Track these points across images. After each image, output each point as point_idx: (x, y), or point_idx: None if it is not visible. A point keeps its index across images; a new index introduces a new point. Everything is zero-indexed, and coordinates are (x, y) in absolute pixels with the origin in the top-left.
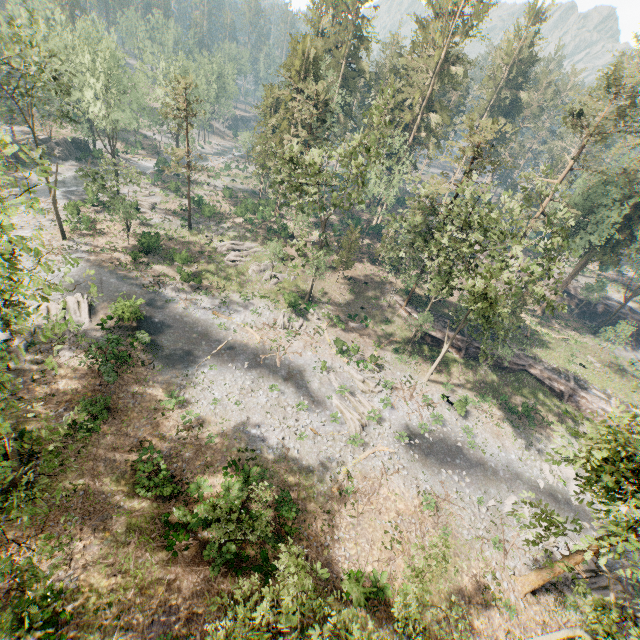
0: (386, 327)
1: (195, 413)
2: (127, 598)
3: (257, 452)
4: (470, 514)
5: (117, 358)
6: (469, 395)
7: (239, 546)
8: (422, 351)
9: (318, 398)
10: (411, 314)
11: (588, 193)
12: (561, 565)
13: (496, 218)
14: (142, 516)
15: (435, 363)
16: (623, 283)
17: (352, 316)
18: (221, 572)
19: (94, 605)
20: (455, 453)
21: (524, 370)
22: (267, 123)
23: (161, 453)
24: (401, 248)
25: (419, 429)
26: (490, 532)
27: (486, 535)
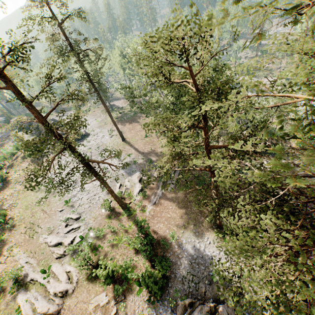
0: None
1: None
2: None
3: None
4: None
5: None
6: None
7: None
8: None
9: None
10: None
11: None
12: None
13: None
14: None
15: None
16: None
17: None
18: None
19: None
20: None
21: None
22: None
23: None
24: None
25: None
26: None
27: None
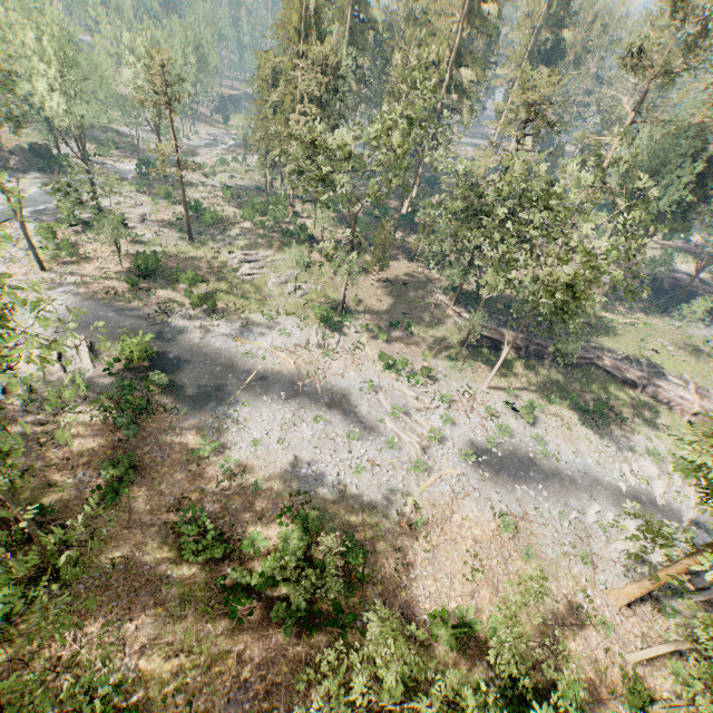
0: (434, 332)
1: (235, 459)
2: (196, 679)
3: (311, 494)
4: (552, 530)
5: (133, 406)
6: (534, 399)
7: (308, 601)
8: (477, 355)
9: (370, 423)
10: (461, 314)
11: (654, 150)
12: (661, 576)
13: (559, 192)
14: (195, 583)
15: (495, 368)
16: (690, 251)
17: (394, 324)
18: (294, 633)
19: (160, 692)
20: (528, 466)
21: (592, 363)
22: (265, 101)
23: (204, 509)
24: (443, 239)
25: (485, 444)
26: (576, 547)
27: (572, 551)
